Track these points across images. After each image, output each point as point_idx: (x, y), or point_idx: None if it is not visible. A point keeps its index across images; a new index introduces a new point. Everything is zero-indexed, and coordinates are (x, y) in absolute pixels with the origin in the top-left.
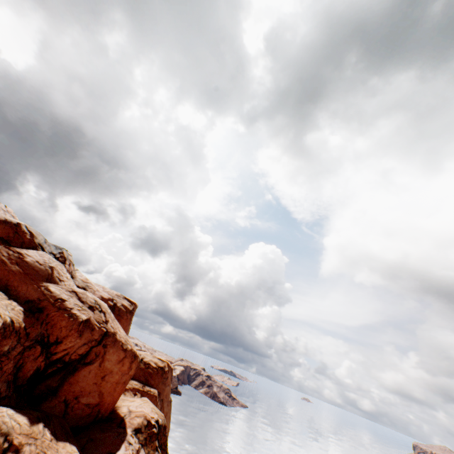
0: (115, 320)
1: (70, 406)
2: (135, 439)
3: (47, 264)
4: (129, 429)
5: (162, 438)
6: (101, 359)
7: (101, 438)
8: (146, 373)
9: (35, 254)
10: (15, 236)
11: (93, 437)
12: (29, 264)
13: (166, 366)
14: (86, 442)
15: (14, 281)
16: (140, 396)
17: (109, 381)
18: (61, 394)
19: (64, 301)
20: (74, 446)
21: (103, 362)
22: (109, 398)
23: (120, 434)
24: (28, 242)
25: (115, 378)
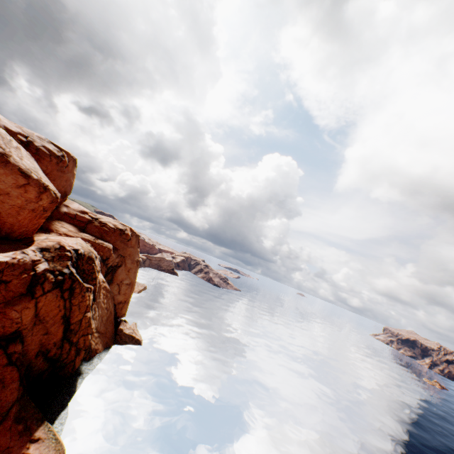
0: (24, 153)
1: None
2: (37, 254)
3: None
4: (33, 247)
5: (86, 265)
6: None
7: None
8: (101, 231)
9: None
10: None
11: None
12: None
13: (128, 230)
14: None
15: None
16: (91, 246)
17: (7, 203)
18: None
19: None
20: None
21: None
22: (11, 219)
23: (19, 248)
24: None
25: (16, 202)
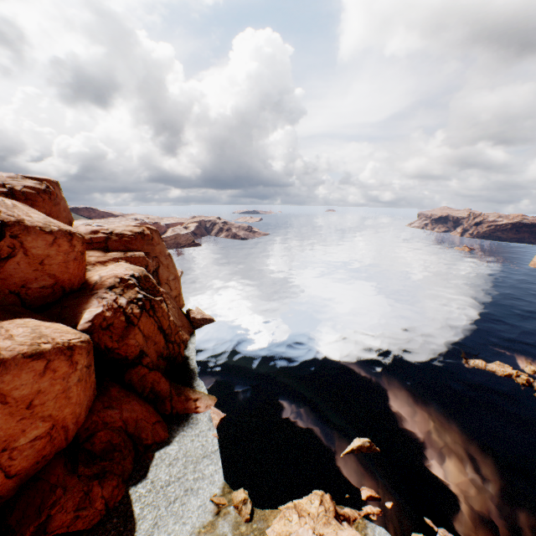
0: (22, 207)
1: (23, 294)
2: (110, 294)
3: None
4: (102, 290)
5: (147, 284)
6: (22, 250)
7: (75, 304)
8: (123, 243)
9: None
10: None
11: (66, 305)
12: None
13: (146, 230)
14: (61, 310)
15: None
16: (126, 262)
17: (54, 264)
18: (1, 290)
19: None
20: (29, 319)
21: (29, 251)
22: (66, 276)
23: (94, 295)
24: None
25: (59, 260)
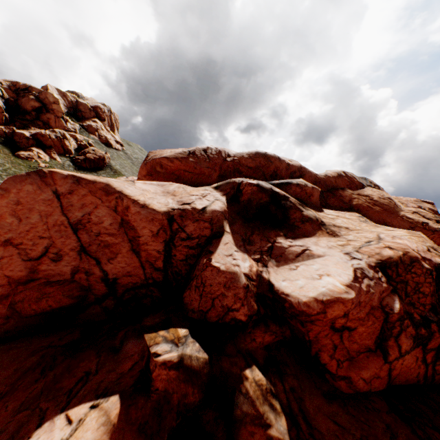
0: None
1: None
2: None
3: (384, 197)
4: None
5: None
6: None
7: None
8: None
9: (369, 192)
10: (349, 183)
11: None
12: (378, 202)
13: None
14: None
15: (385, 219)
16: None
17: None
18: None
19: (427, 224)
20: None
21: None
22: None
23: None
24: (357, 185)
25: None
